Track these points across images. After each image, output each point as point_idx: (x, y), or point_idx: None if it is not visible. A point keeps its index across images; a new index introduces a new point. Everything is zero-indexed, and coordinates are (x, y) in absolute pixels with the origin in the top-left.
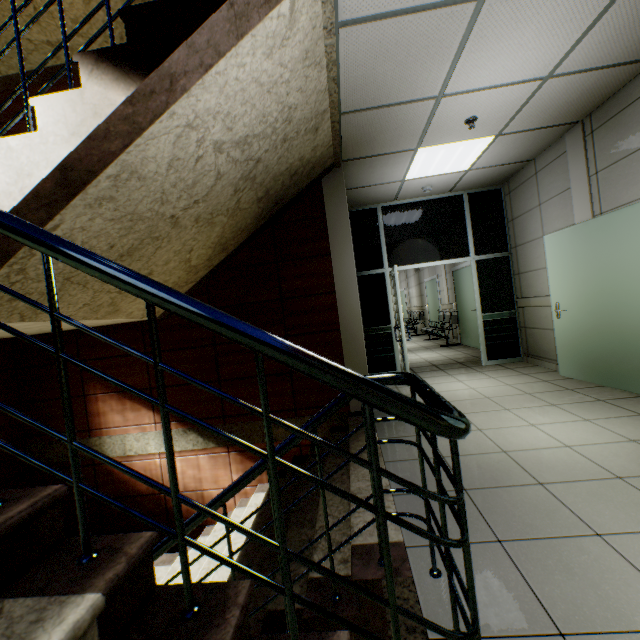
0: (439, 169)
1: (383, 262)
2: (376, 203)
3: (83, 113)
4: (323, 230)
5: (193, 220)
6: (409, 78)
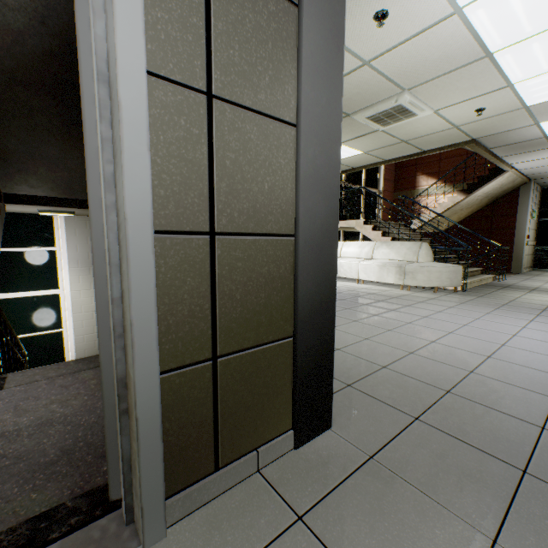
0: None
1: None
2: None
3: (455, 200)
4: (515, 206)
5: (465, 208)
6: None
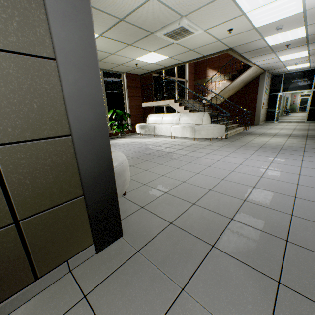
0: (298, 67)
1: (280, 90)
2: (282, 73)
3: (225, 85)
4: (257, 87)
5: (232, 89)
6: (274, 65)
